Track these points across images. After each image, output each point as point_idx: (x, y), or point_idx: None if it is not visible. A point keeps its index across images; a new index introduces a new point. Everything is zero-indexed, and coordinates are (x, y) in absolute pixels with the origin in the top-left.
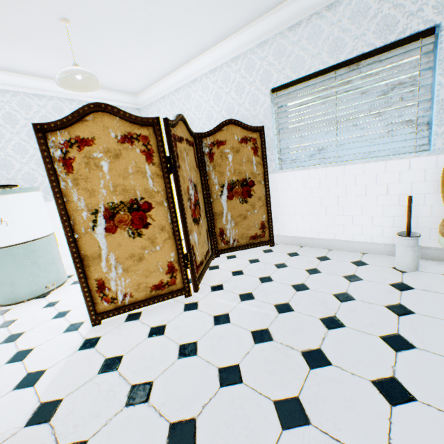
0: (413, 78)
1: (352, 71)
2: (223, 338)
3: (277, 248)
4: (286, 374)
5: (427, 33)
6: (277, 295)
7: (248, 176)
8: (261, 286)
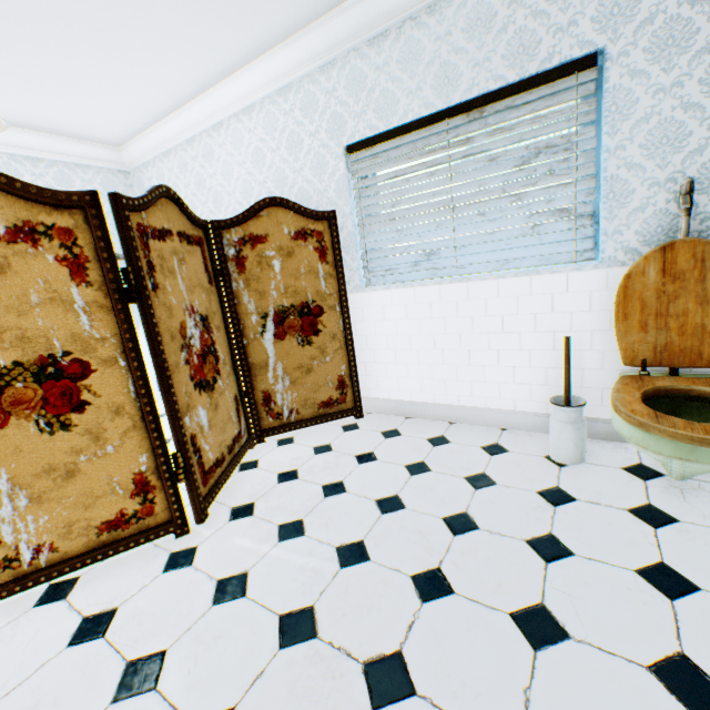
0: (567, 138)
1: (476, 121)
2: (221, 639)
3: (368, 420)
4: None
5: (586, 63)
6: (347, 523)
7: (312, 298)
8: (322, 504)
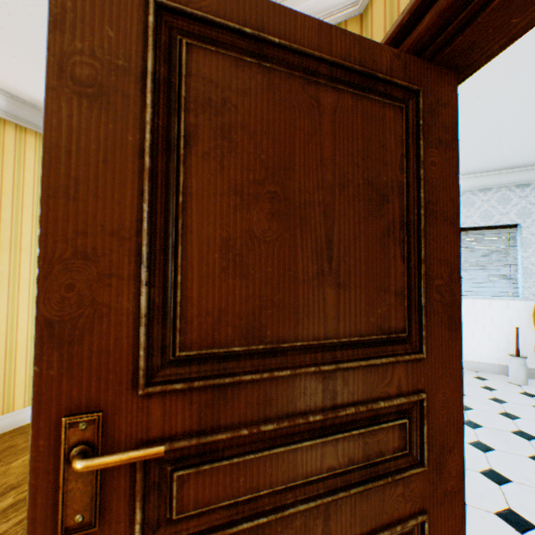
0: (505, 249)
1: None
2: None
3: None
4: (517, 444)
5: (512, 227)
6: None
7: None
8: None
